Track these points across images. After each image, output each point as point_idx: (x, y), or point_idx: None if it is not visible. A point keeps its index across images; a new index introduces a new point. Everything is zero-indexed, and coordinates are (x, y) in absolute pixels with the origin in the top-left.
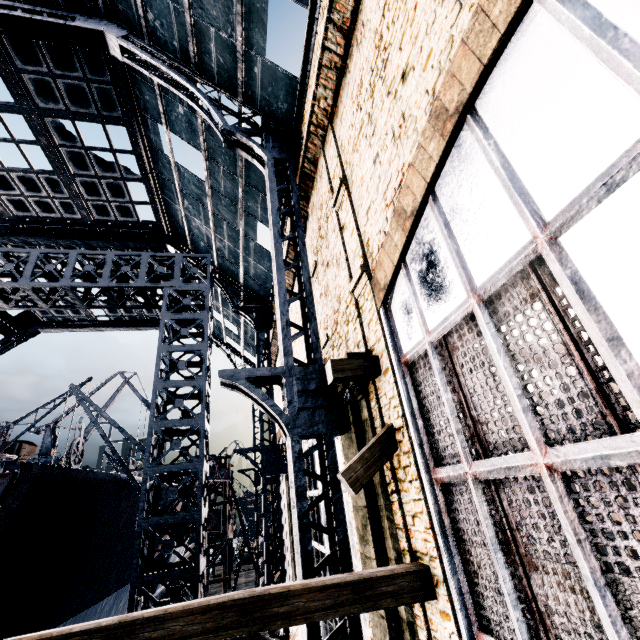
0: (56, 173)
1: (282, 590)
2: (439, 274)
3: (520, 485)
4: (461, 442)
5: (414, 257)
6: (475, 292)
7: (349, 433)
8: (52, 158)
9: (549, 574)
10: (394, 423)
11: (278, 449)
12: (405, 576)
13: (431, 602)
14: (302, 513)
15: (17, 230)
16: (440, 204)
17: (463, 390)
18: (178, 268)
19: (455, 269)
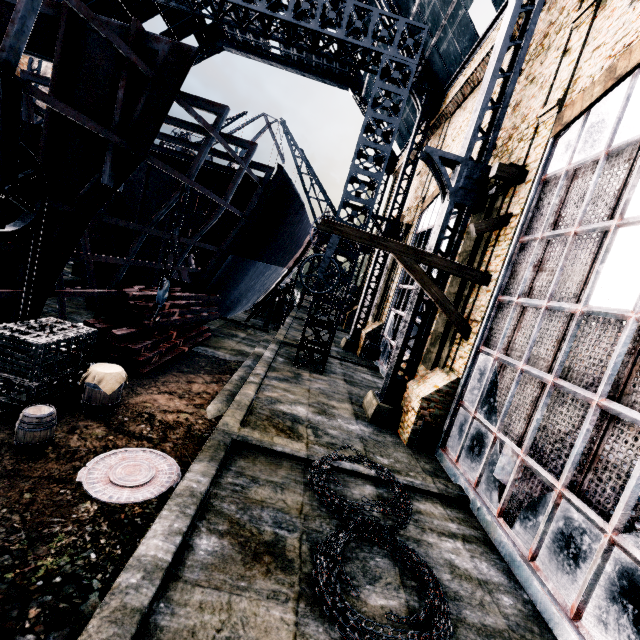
0: None
1: (431, 253)
2: (601, 130)
3: (559, 242)
4: (546, 224)
5: (597, 110)
6: (608, 149)
7: (481, 213)
8: None
9: (546, 272)
10: (514, 212)
11: (399, 225)
12: (480, 273)
13: (484, 288)
14: (439, 239)
15: None
16: (637, 80)
17: (565, 200)
18: (398, 35)
19: (610, 131)
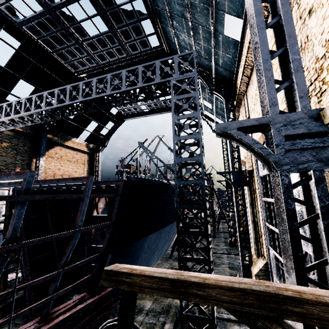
0: (109, 31)
1: (295, 295)
2: None
3: None
4: None
5: None
6: None
7: None
8: (106, 21)
9: None
10: None
11: (242, 173)
12: None
13: None
14: (292, 229)
15: (104, 72)
16: None
17: None
18: (176, 65)
19: None
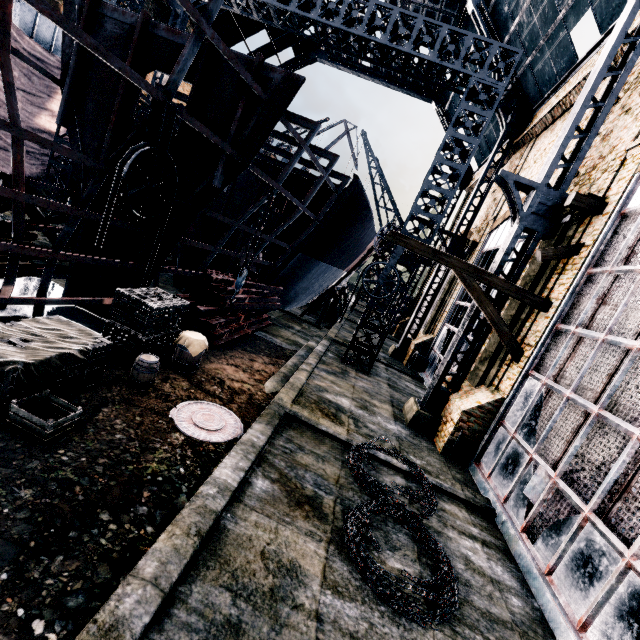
0: None
1: (491, 273)
2: None
3: (627, 278)
4: (617, 258)
5: None
6: None
7: (551, 240)
8: None
9: (609, 306)
10: (586, 243)
11: (465, 242)
12: (540, 299)
13: (542, 314)
14: (503, 261)
15: None
16: None
17: None
18: (490, 59)
19: None
